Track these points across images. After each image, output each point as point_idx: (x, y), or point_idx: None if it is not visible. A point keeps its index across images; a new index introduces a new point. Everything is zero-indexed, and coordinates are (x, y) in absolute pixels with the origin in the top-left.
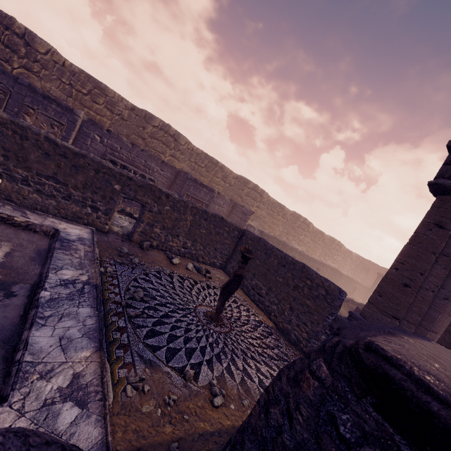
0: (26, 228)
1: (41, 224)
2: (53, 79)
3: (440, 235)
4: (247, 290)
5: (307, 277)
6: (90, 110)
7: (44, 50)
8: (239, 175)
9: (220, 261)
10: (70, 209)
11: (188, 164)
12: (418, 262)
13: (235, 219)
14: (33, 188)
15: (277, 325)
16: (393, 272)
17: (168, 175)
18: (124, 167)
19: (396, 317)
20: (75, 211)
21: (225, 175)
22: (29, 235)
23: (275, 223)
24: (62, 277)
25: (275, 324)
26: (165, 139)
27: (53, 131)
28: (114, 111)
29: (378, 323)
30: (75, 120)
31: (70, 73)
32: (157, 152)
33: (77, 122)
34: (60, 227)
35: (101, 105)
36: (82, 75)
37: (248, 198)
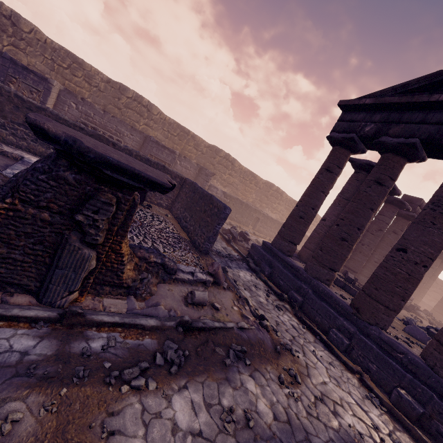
0: (1, 154)
1: (12, 152)
2: (38, 55)
3: (328, 178)
4: (180, 221)
5: (211, 203)
6: (71, 83)
7: (28, 29)
8: (211, 145)
9: (167, 203)
10: (37, 150)
11: (161, 133)
12: (310, 199)
13: (199, 181)
14: (9, 132)
15: (191, 239)
16: (294, 208)
17: (137, 139)
18: (94, 129)
19: (292, 242)
20: (42, 151)
21: (197, 143)
22: (3, 157)
23: (248, 191)
24: (15, 172)
25: (190, 239)
26: (139, 109)
27: (33, 97)
28: (92, 84)
29: (279, 246)
30: (50, 87)
31: (52, 50)
32: (132, 121)
33: (52, 89)
34: (25, 156)
35: (80, 78)
36: (61, 51)
37: (220, 166)
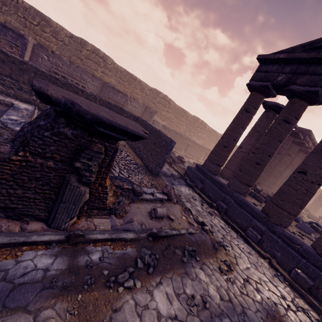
0: None
1: (4, 100)
2: (12, 14)
3: (246, 116)
4: (135, 150)
5: (160, 137)
6: (41, 38)
7: None
8: (153, 88)
9: None
10: (23, 96)
11: (115, 79)
12: (232, 133)
13: (145, 117)
14: None
15: (145, 164)
16: (220, 140)
17: (97, 85)
18: (64, 77)
19: (218, 164)
20: (26, 98)
21: (142, 87)
22: None
23: (180, 123)
24: (10, 118)
25: (144, 164)
26: (97, 60)
27: (13, 51)
28: (58, 38)
29: (208, 168)
30: (26, 43)
31: (23, 9)
32: (92, 70)
33: (28, 44)
34: (15, 103)
35: (48, 33)
36: (31, 10)
37: (160, 105)
